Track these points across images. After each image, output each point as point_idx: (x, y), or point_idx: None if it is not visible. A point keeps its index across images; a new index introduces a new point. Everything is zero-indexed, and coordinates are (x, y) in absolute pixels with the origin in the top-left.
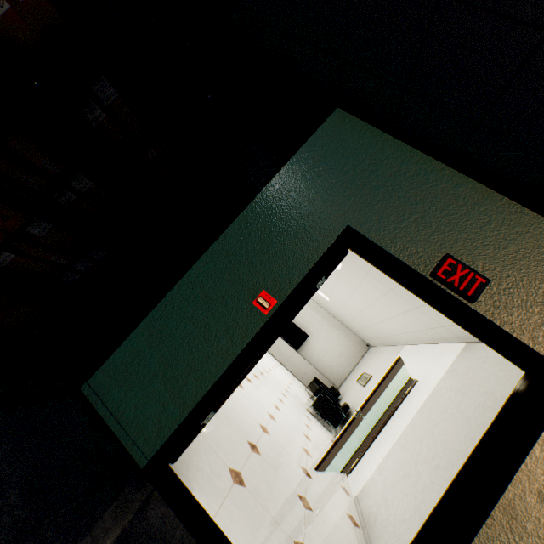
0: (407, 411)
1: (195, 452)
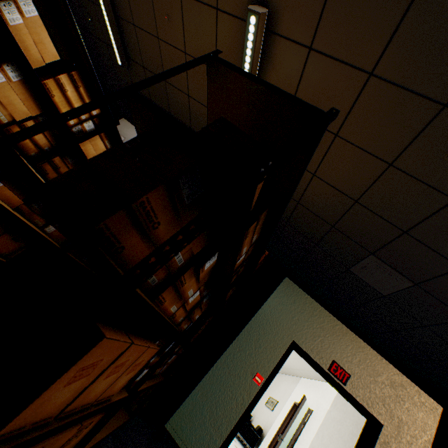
0: (308, 435)
1: None
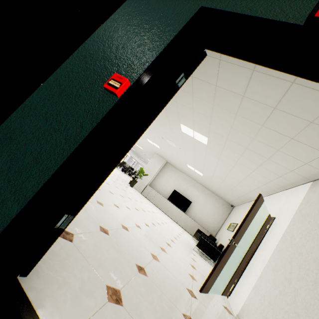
0: (271, 240)
1: (67, 268)
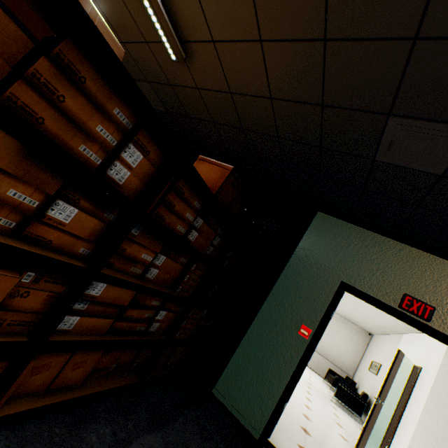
0: (419, 396)
1: (275, 431)
